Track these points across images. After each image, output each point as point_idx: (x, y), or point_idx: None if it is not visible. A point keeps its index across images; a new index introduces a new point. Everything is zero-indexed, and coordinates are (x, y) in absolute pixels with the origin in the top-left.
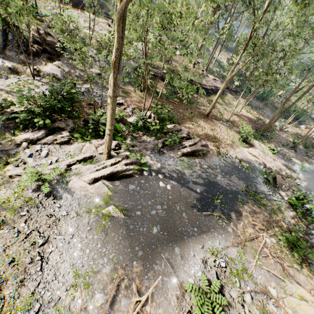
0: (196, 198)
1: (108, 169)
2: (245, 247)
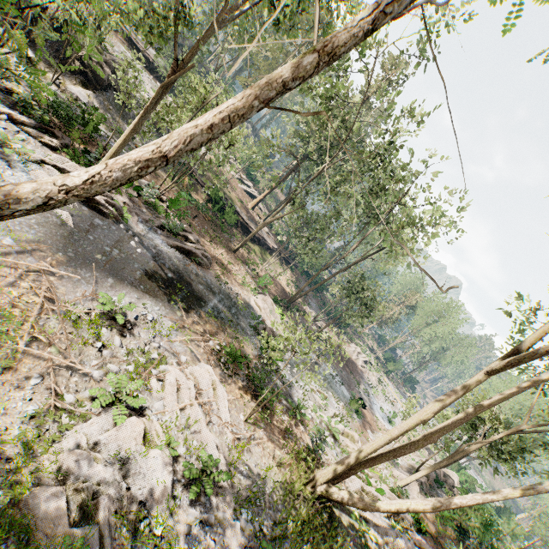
0: (162, 277)
1: None
2: (183, 330)
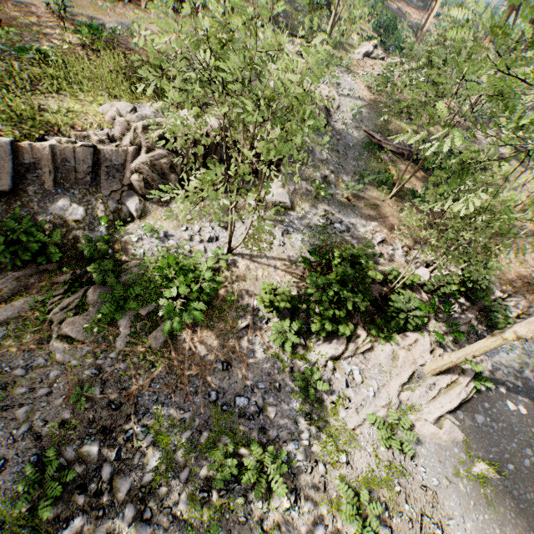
0: None
1: (451, 399)
2: None
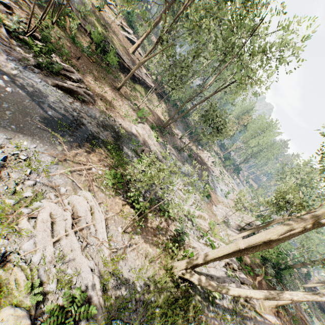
0: (40, 115)
1: None
2: (64, 162)
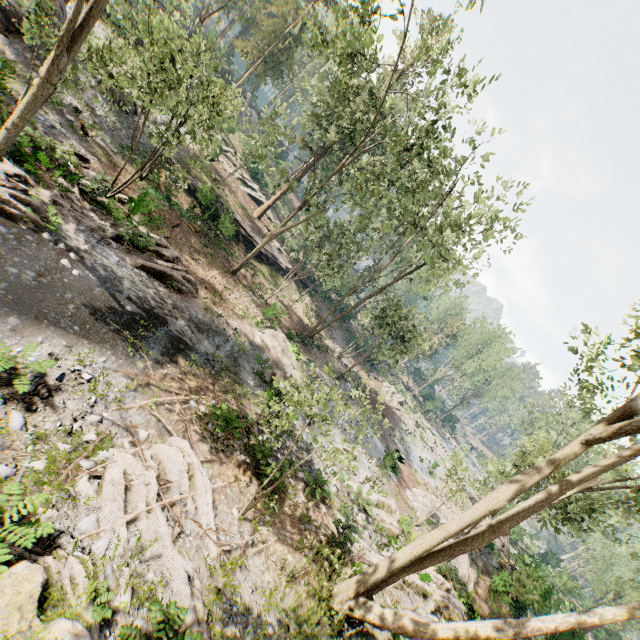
0: (115, 311)
1: None
2: (146, 389)
